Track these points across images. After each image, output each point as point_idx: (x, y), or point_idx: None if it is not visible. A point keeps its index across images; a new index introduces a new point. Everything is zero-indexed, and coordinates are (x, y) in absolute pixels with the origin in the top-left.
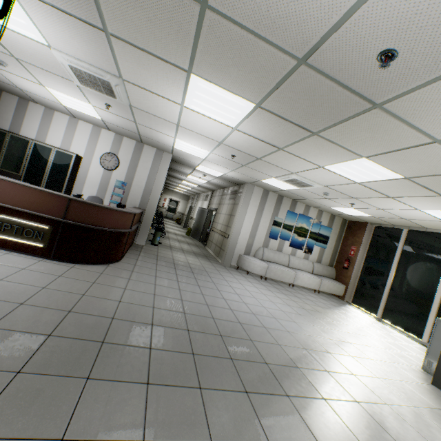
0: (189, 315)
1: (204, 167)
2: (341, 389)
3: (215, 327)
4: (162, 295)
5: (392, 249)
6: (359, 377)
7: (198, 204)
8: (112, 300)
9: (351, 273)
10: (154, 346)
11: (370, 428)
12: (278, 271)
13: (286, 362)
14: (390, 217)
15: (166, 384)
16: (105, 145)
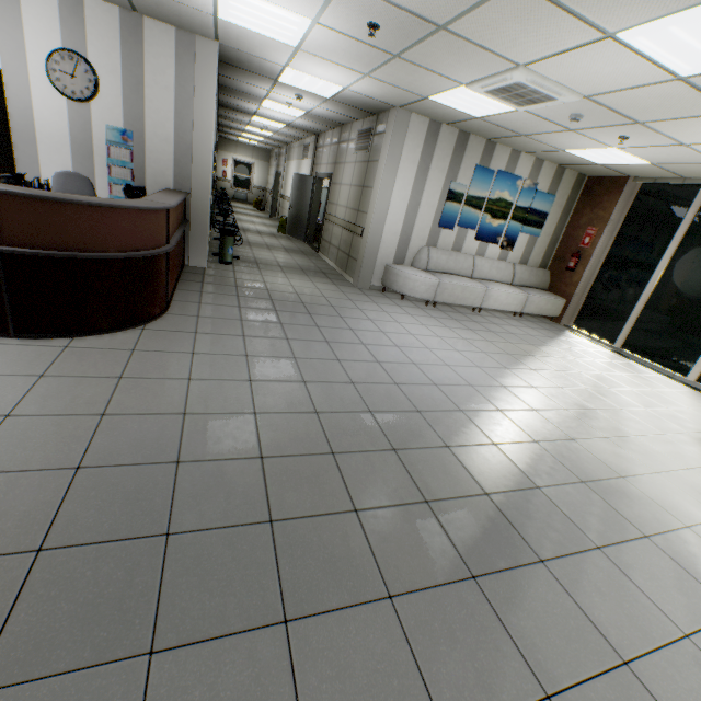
0: (327, 415)
1: (297, 72)
2: (616, 517)
3: (379, 433)
4: (266, 378)
5: (668, 229)
6: (632, 482)
7: (291, 168)
8: (168, 414)
9: (580, 279)
10: (278, 515)
11: (684, 591)
12: (457, 288)
13: (516, 481)
14: (691, 162)
15: (323, 611)
16: (43, 28)
